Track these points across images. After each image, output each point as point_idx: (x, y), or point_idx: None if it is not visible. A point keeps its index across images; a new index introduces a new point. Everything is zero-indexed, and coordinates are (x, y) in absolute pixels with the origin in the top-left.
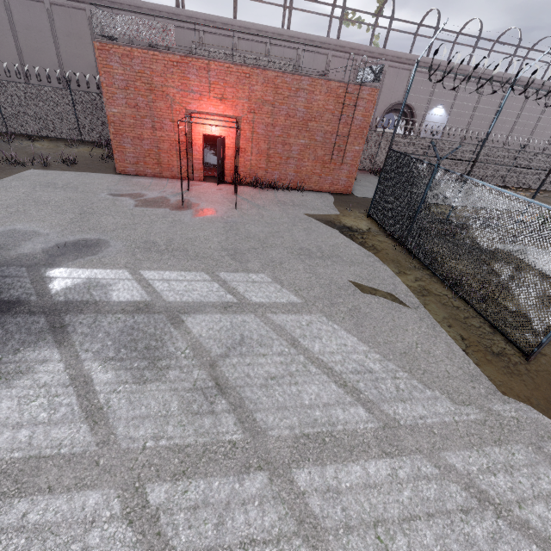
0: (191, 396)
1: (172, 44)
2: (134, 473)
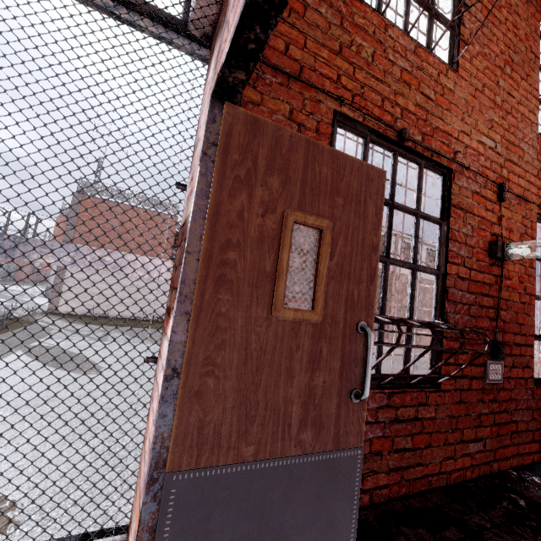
0: None
1: None
2: None
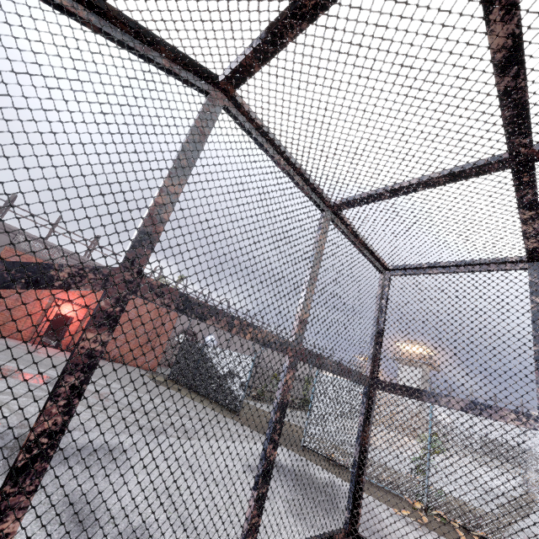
0: (96, 397)
1: (64, 263)
2: (84, 404)
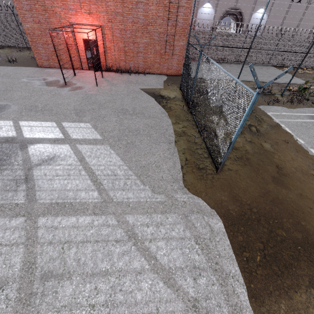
0: (9, 183)
1: None
2: None
